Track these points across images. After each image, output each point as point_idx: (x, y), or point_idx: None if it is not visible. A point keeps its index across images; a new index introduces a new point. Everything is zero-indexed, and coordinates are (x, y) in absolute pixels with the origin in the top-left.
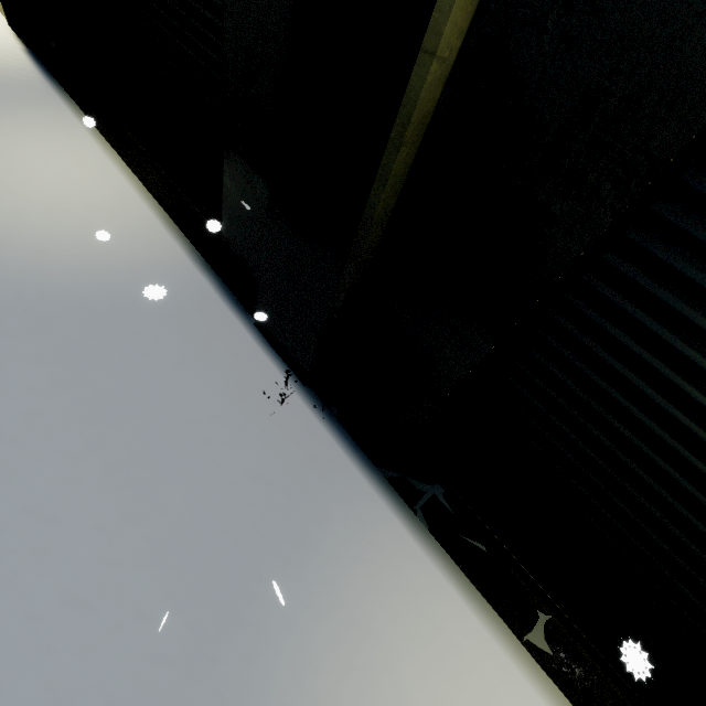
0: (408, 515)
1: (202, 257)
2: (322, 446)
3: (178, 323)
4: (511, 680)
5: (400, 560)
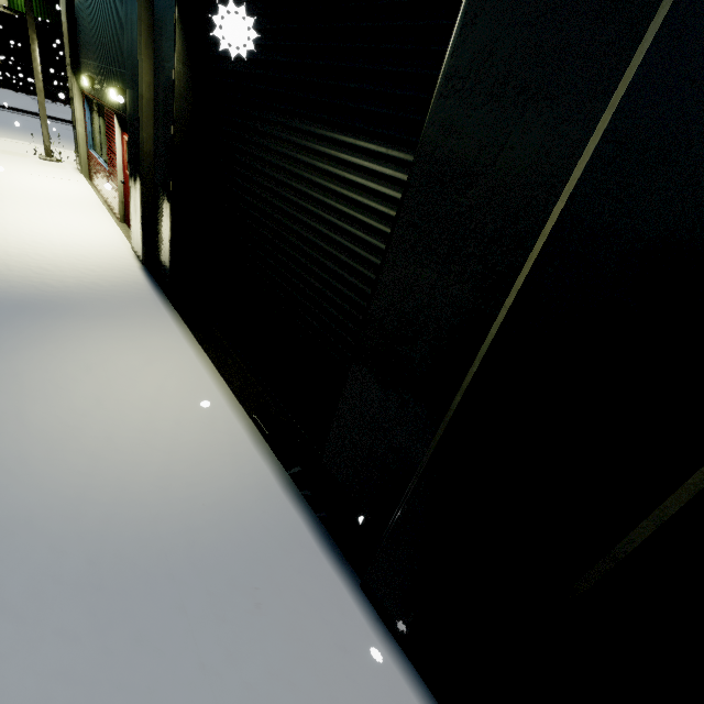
0: None
1: (292, 481)
2: None
3: (270, 592)
4: None
5: None
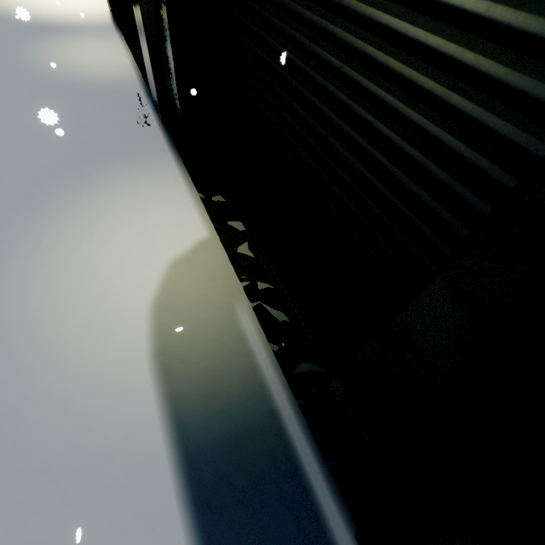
0: (180, 162)
1: (145, 82)
2: (156, 137)
3: (120, 98)
4: (187, 207)
5: (164, 169)
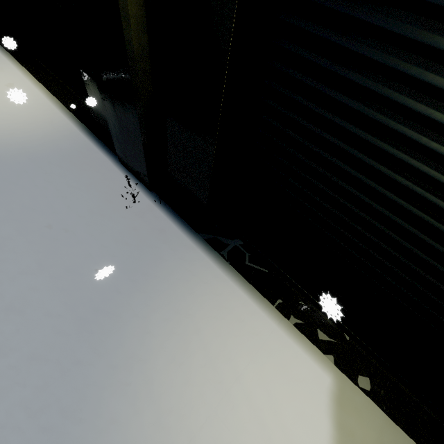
0: (215, 255)
1: (86, 127)
2: (161, 222)
3: (71, 165)
4: (277, 336)
5: (208, 279)
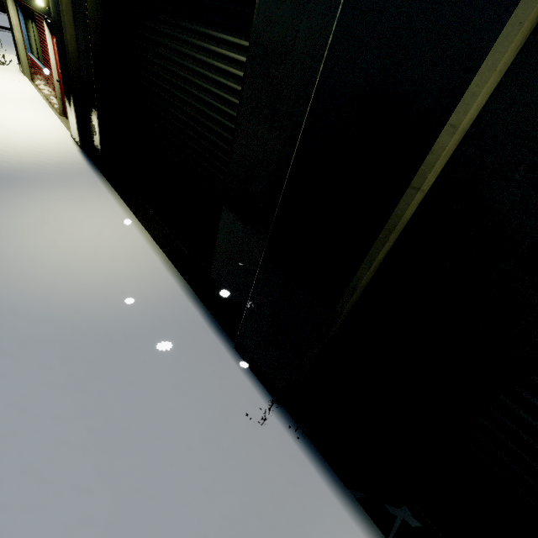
0: None
1: (192, 291)
2: (299, 468)
3: (175, 349)
4: None
5: None
